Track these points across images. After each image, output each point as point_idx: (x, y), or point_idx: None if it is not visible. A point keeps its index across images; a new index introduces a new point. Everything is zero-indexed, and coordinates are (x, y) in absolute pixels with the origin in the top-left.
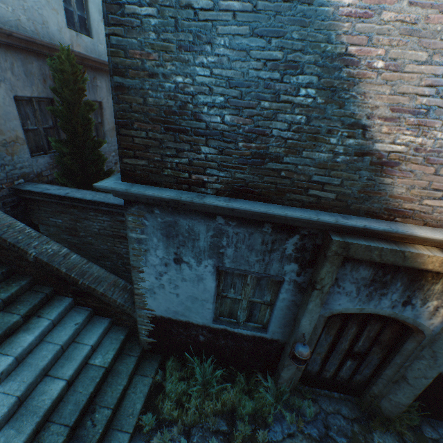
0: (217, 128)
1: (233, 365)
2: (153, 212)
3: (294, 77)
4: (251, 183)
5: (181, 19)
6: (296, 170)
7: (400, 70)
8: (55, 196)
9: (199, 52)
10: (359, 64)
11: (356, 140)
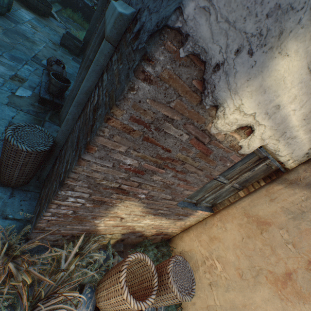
0: None
1: (86, 22)
2: None
3: None
4: None
5: None
6: None
7: None
8: None
9: None
10: None
11: None
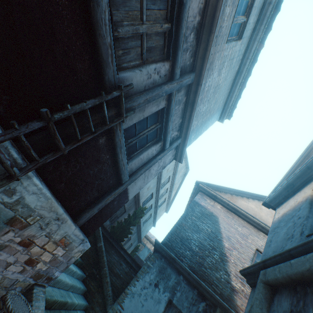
0: (193, 249)
1: None
2: (161, 259)
3: (214, 251)
4: (196, 270)
5: (195, 226)
6: (210, 275)
7: (236, 265)
8: (109, 235)
9: (196, 233)
10: (228, 257)
11: (226, 276)
